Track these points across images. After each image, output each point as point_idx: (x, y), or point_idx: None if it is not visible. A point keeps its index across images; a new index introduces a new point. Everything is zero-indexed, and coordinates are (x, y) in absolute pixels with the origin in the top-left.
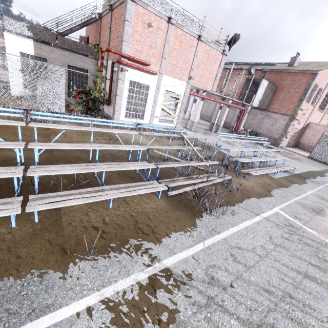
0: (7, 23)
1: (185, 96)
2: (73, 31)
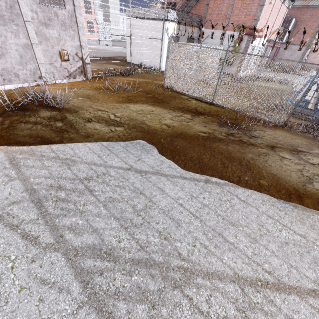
0: (169, 15)
1: (264, 48)
2: (192, 8)
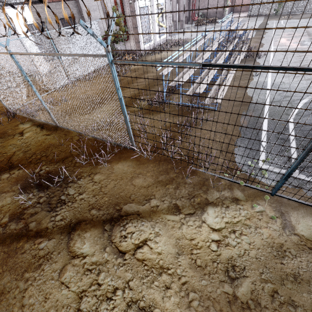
0: None
1: (166, 3)
2: None
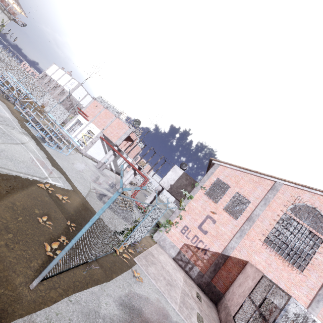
0: None
1: (97, 137)
2: None
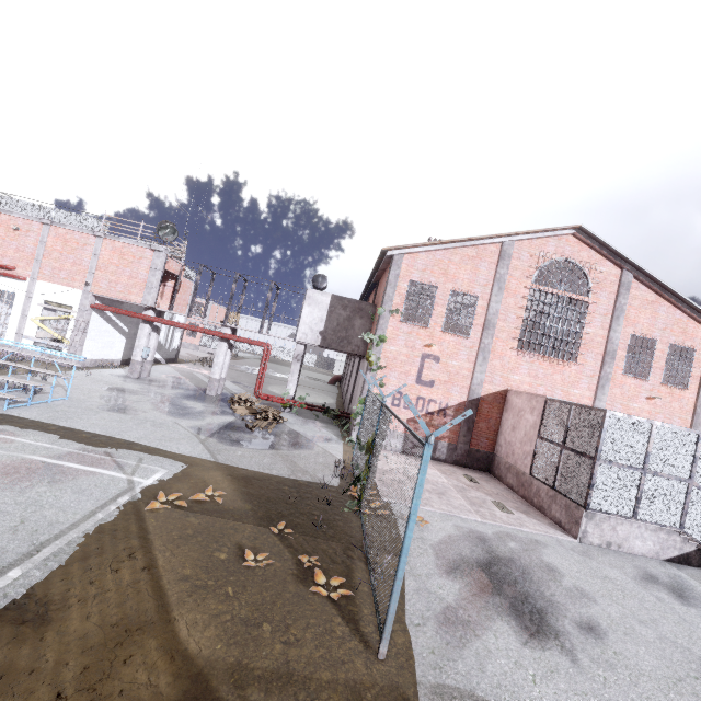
0: None
1: (82, 310)
2: None
